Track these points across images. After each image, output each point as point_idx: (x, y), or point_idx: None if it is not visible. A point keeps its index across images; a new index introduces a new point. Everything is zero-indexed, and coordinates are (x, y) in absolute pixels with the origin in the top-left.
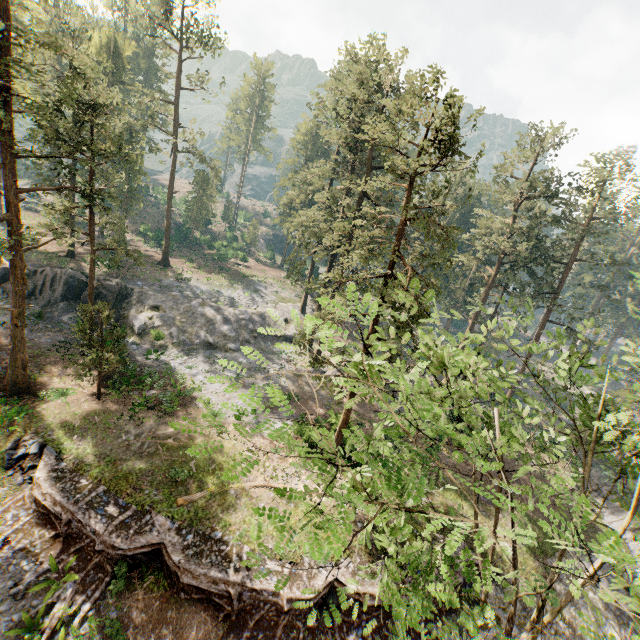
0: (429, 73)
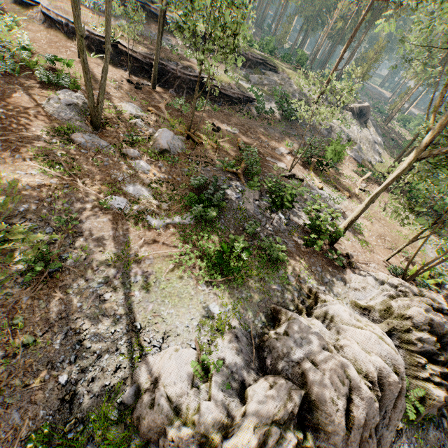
0: None
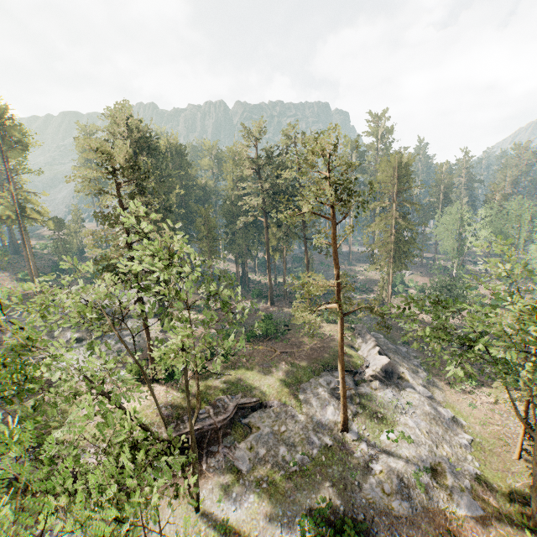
0: (82, 140)
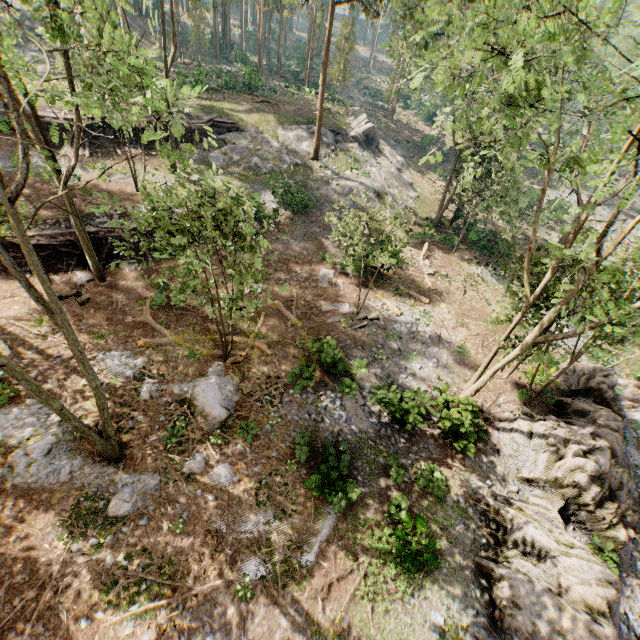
0: None
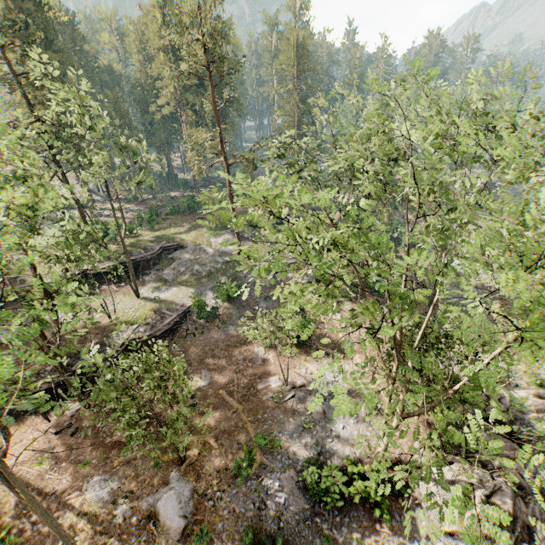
0: None
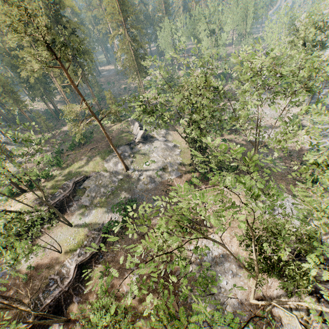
0: None
